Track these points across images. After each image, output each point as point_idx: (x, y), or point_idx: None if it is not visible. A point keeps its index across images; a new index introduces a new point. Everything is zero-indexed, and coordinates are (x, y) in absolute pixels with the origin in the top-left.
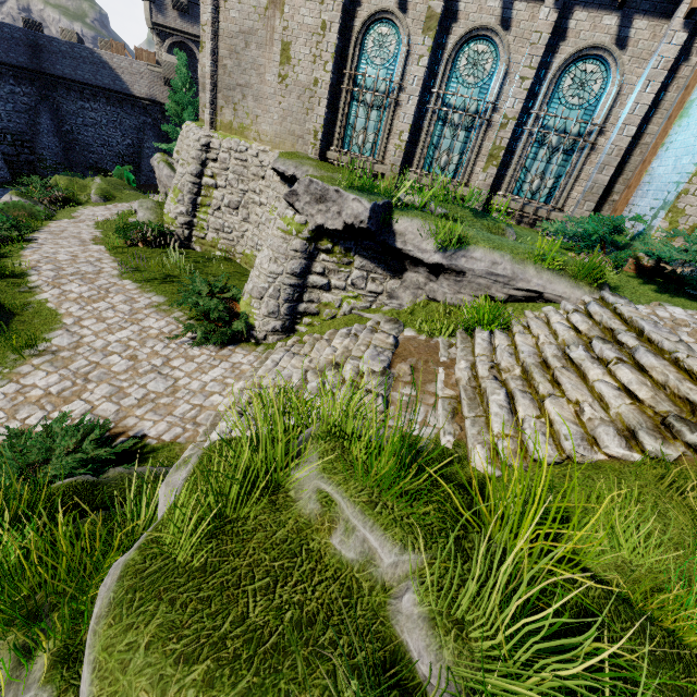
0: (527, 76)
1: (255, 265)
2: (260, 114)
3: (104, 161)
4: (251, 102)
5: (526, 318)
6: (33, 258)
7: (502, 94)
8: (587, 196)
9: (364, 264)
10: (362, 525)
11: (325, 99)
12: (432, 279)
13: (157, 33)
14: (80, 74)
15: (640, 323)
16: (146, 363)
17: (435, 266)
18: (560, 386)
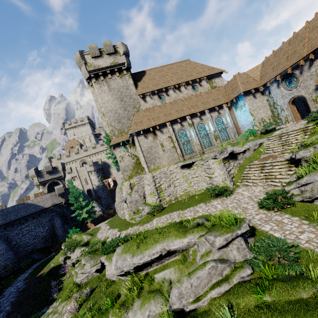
0: (212, 124)
1: (216, 176)
2: (161, 161)
3: (36, 245)
4: (158, 160)
5: (264, 147)
6: (160, 225)
7: (209, 128)
8: (235, 133)
9: (231, 161)
10: None
11: (178, 148)
12: (244, 154)
13: (41, 184)
14: (19, 215)
15: (281, 133)
16: (234, 201)
17: (244, 151)
18: (289, 142)
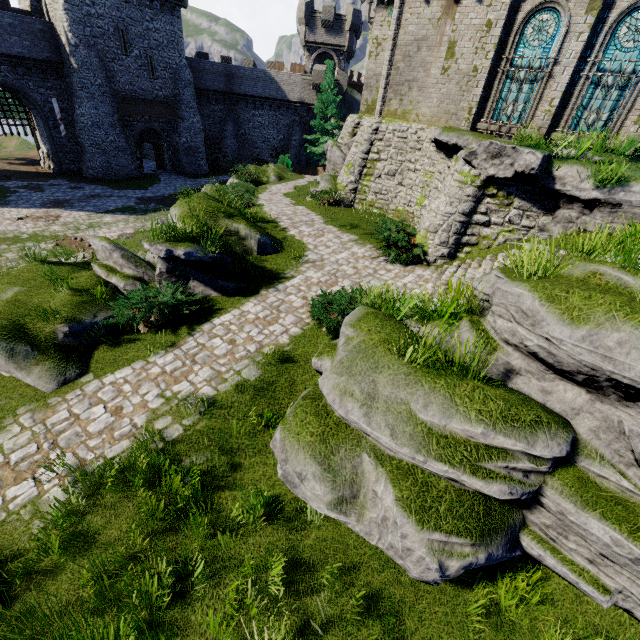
0: None
1: (431, 209)
2: (422, 101)
3: (263, 154)
4: (415, 93)
5: None
6: (273, 213)
7: None
8: None
9: (521, 204)
10: (620, 274)
11: (482, 81)
12: (586, 213)
13: (307, 49)
14: (255, 90)
15: None
16: (363, 271)
17: (591, 201)
18: None
